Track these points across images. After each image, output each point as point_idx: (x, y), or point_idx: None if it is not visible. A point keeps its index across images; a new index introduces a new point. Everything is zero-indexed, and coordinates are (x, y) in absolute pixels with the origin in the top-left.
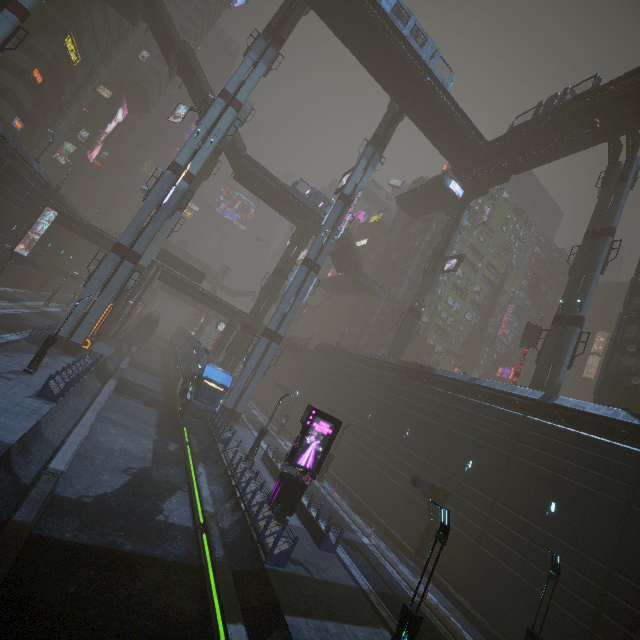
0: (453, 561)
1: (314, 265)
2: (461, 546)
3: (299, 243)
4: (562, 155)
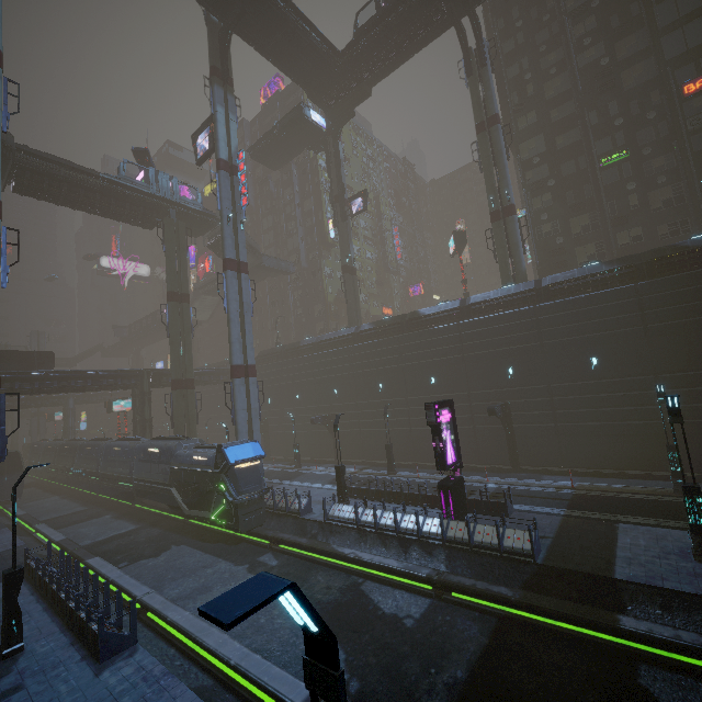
0: (542, 450)
1: (240, 265)
2: (543, 435)
3: (177, 249)
4: (416, 52)
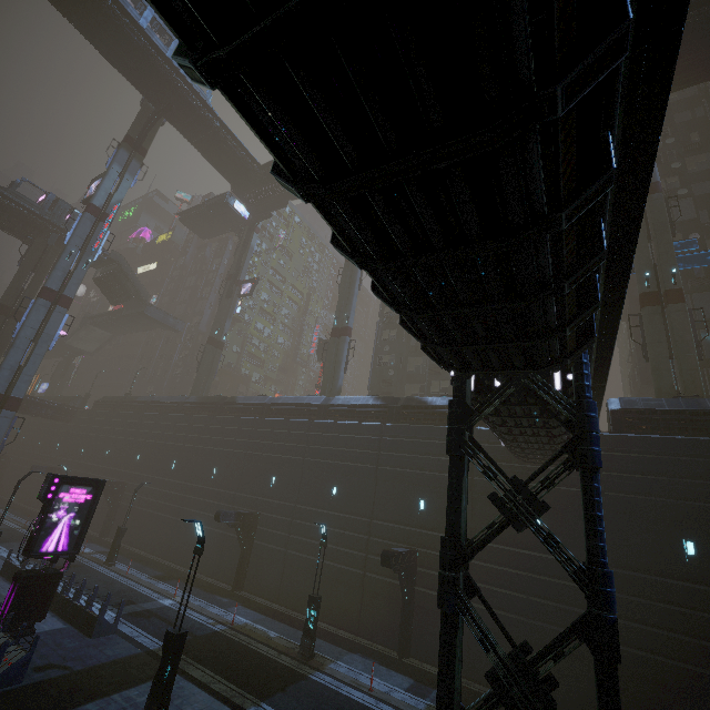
0: (268, 577)
1: (60, 297)
2: (273, 559)
3: (37, 268)
4: None
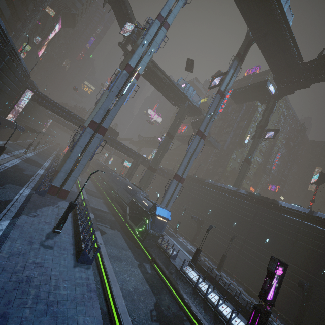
0: None
1: (203, 135)
2: None
3: (180, 117)
4: None
